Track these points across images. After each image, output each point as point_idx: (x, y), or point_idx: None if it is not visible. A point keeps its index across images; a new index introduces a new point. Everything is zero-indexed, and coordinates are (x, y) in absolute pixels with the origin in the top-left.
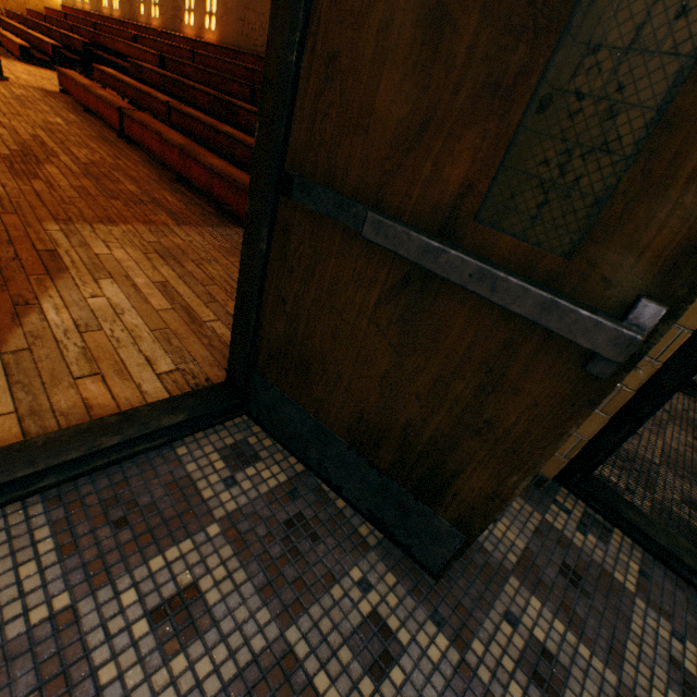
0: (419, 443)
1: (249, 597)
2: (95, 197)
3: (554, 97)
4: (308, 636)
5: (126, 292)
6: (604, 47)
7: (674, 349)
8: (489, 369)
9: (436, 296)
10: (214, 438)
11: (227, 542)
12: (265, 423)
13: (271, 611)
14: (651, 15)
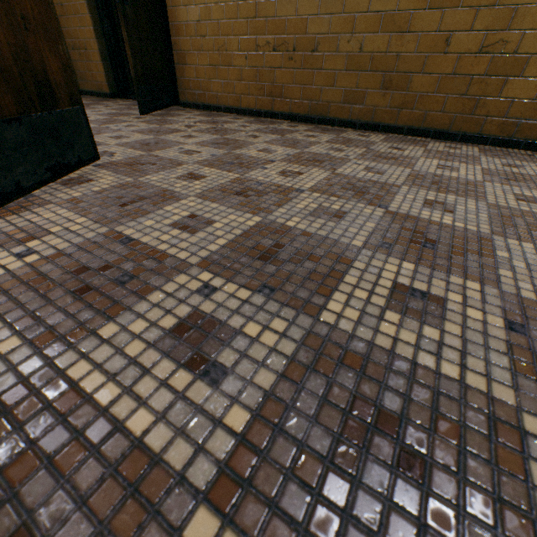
0: None
1: None
2: None
3: None
4: None
5: None
6: None
7: (95, 34)
8: None
9: None
10: None
11: None
12: None
13: None
14: None
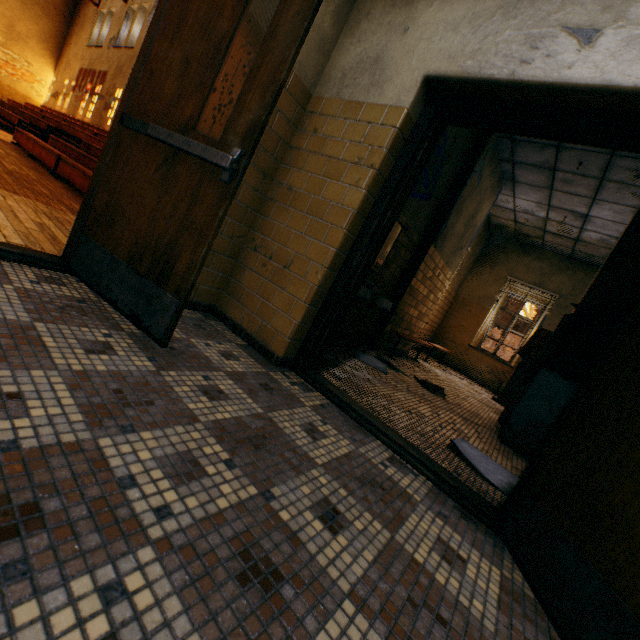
0: (163, 247)
1: (18, 308)
2: (9, 182)
3: (290, 150)
4: (51, 330)
5: (7, 214)
6: (306, 132)
7: (331, 260)
8: (194, 194)
9: (177, 165)
10: (35, 270)
11: (15, 293)
12: (79, 271)
13: (30, 317)
14: (320, 122)
